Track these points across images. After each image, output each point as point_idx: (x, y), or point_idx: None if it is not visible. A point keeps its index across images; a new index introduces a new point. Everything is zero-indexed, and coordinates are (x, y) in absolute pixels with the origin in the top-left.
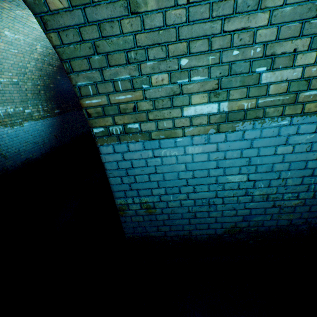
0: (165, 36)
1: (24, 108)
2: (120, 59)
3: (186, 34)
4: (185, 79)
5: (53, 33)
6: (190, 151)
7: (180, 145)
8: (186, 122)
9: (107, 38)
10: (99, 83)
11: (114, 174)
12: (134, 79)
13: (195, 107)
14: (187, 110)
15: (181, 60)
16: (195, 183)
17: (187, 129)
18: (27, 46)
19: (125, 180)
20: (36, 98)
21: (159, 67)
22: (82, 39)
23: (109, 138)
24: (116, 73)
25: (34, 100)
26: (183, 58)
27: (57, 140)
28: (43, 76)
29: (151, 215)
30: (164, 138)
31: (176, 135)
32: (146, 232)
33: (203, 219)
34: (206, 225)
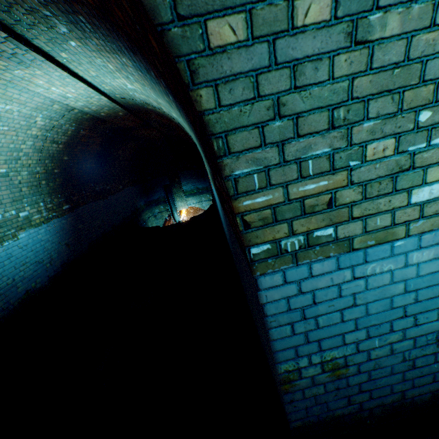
0: (402, 77)
1: (18, 211)
2: (318, 122)
3: (435, 72)
4: (421, 144)
5: (204, 89)
6: (414, 260)
7: (399, 252)
8: (414, 213)
9: (303, 89)
10: (274, 167)
11: (280, 320)
12: (337, 152)
13: (431, 187)
14: (417, 193)
15: (419, 113)
16: (417, 309)
17: (414, 223)
18: (23, 120)
19: (298, 328)
20: (35, 192)
21: (382, 129)
22: (258, 94)
23: (277, 260)
24: (307, 147)
25: (32, 196)
26: (424, 110)
27: (70, 251)
28: (44, 158)
29: (338, 379)
30: (373, 244)
31: (393, 237)
32: (327, 410)
33: (425, 368)
34: (430, 376)
